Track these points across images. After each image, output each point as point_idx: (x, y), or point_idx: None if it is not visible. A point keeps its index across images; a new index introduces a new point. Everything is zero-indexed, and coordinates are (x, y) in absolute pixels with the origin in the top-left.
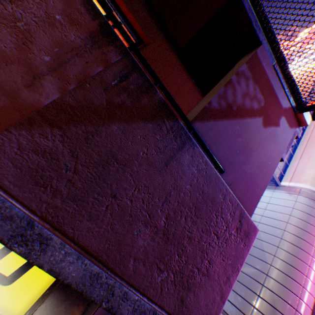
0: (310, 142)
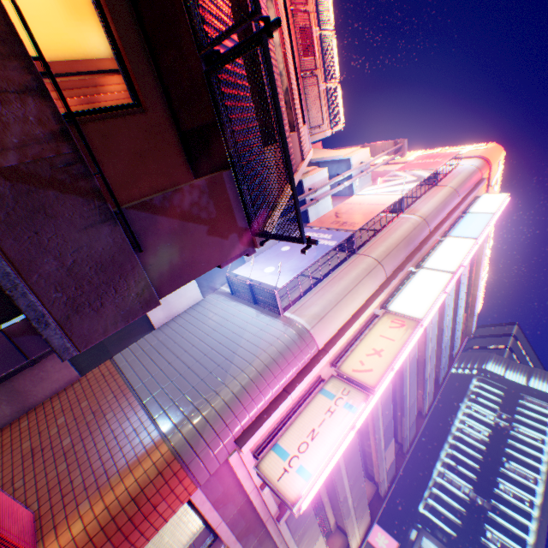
0: (334, 280)
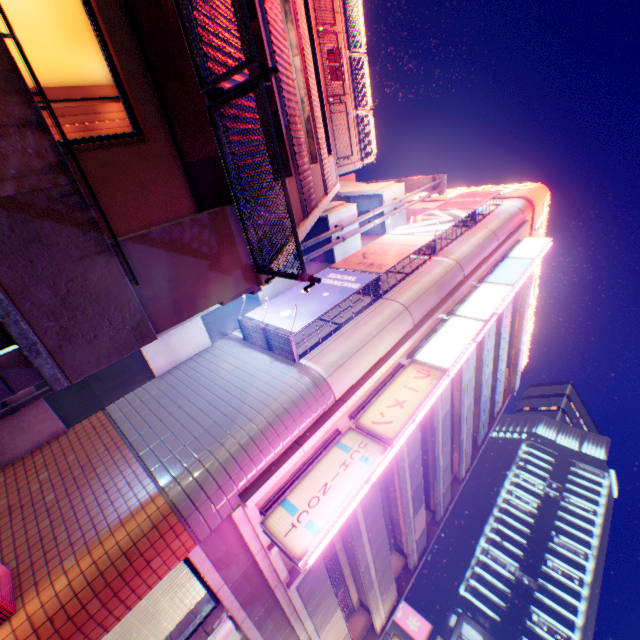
0: (356, 326)
